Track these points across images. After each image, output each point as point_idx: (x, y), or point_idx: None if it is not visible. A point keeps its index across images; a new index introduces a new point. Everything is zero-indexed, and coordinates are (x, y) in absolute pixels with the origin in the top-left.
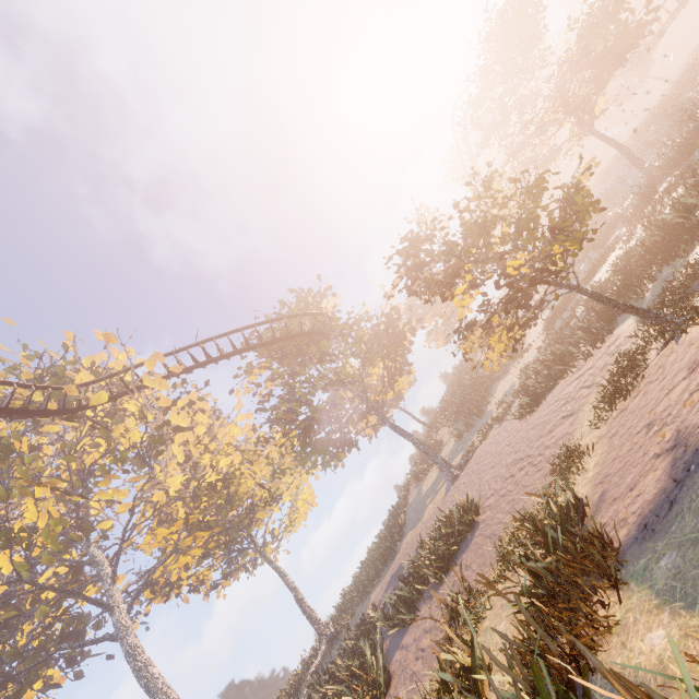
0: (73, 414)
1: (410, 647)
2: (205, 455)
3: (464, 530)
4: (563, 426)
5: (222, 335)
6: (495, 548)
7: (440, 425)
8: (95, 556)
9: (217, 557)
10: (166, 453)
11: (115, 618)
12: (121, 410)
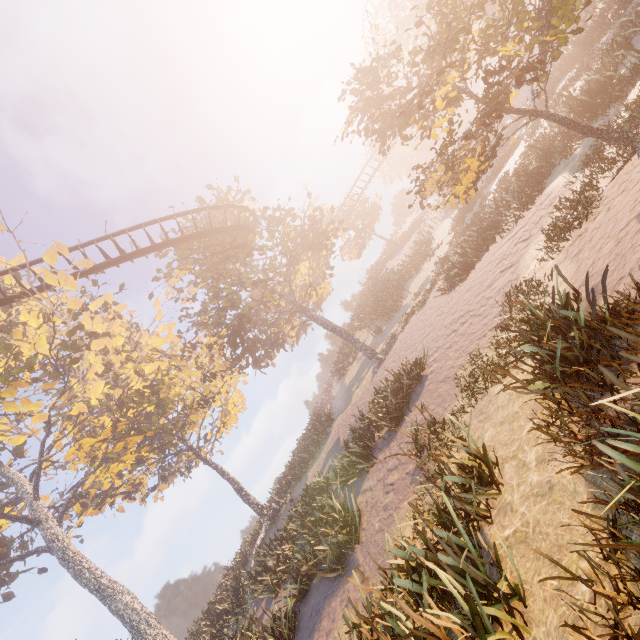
0: None
1: (375, 487)
2: (128, 365)
3: (413, 384)
4: (503, 277)
5: (136, 227)
6: (452, 387)
7: (356, 328)
8: (10, 476)
9: (151, 463)
10: (82, 362)
11: (44, 531)
12: (19, 324)
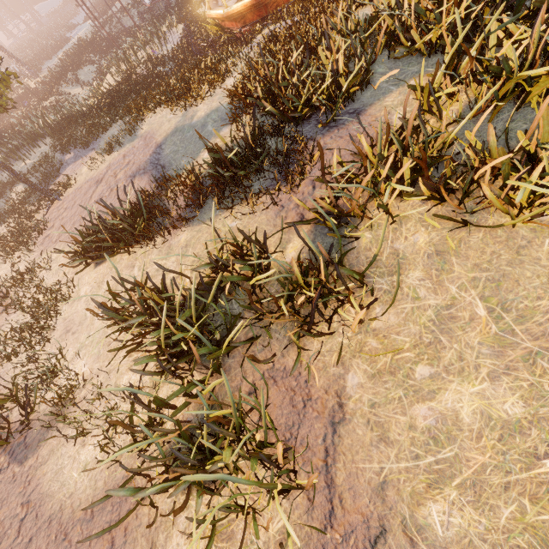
0: None
1: None
2: None
3: None
4: None
5: None
6: None
7: None
8: None
9: None
10: None
11: None
12: None
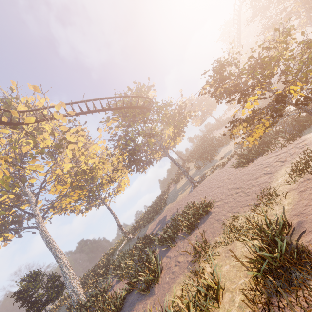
0: (16, 126)
1: (172, 258)
2: (82, 157)
3: (204, 214)
4: (264, 178)
5: (96, 99)
6: (220, 227)
7: (189, 161)
8: (27, 193)
9: (84, 200)
10: (63, 153)
11: (36, 220)
12: (41, 128)
